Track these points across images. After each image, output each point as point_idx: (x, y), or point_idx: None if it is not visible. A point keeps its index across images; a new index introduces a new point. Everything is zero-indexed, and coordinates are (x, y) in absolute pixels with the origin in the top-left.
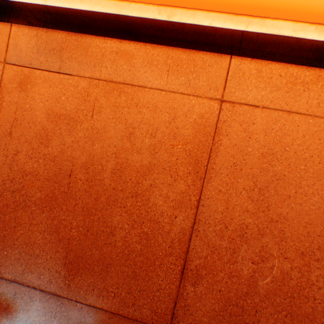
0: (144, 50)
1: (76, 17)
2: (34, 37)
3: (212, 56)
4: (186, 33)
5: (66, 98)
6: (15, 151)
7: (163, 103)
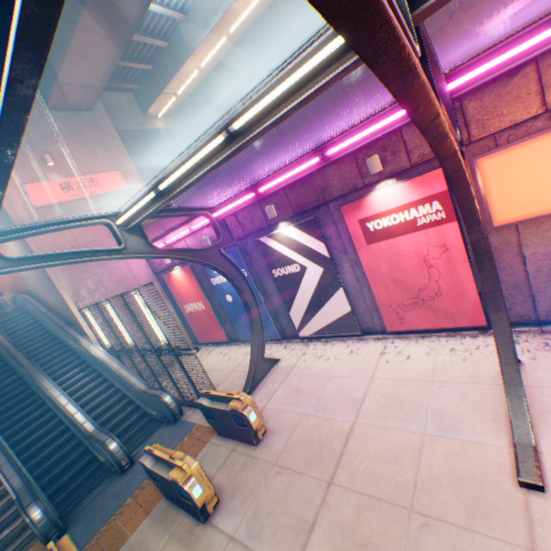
0: None
1: None
2: None
3: None
4: None
5: None
6: (2, 282)
7: None
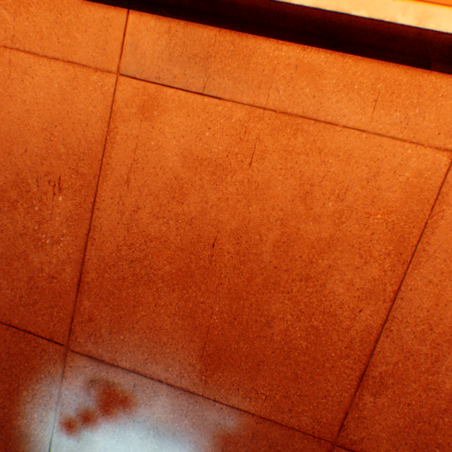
0: (339, 65)
1: (253, 10)
2: (163, 34)
3: (451, 81)
4: (432, 47)
5: (211, 135)
6: (134, 207)
7: (360, 151)
